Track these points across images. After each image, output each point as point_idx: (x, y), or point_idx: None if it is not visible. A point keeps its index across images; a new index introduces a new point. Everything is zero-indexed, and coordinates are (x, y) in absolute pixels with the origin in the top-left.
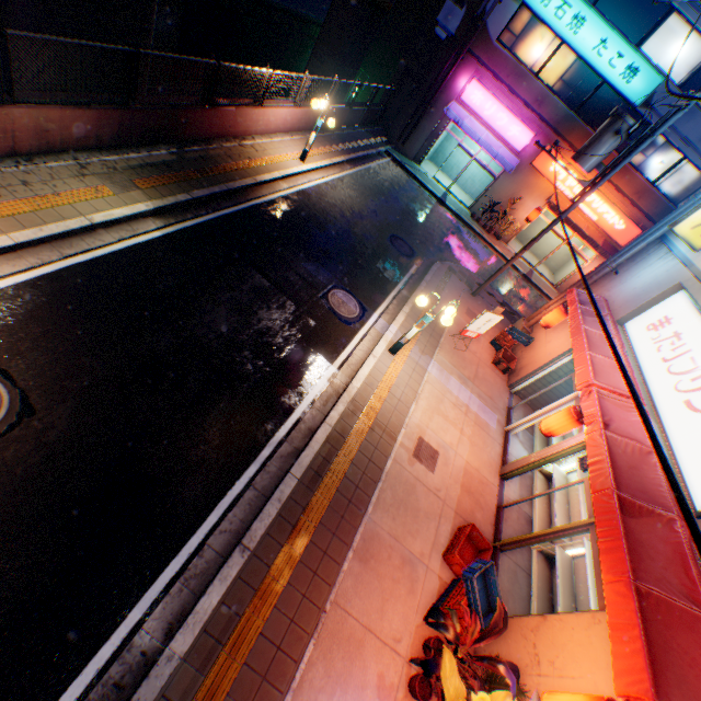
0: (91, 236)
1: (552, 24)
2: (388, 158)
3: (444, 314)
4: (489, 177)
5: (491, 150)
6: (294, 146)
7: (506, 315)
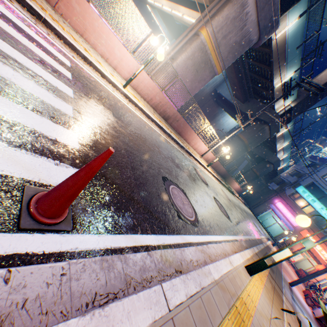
0: (223, 186)
1: (305, 198)
2: (249, 209)
3: None
4: (280, 231)
5: (284, 221)
6: (235, 192)
7: None
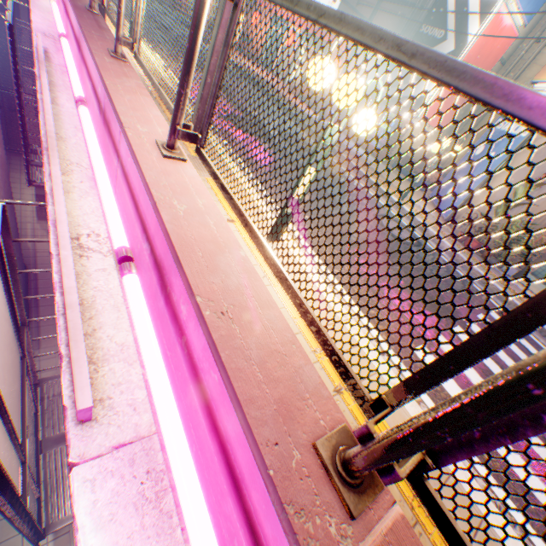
0: None
1: None
2: None
3: None
4: None
5: None
6: None
7: None
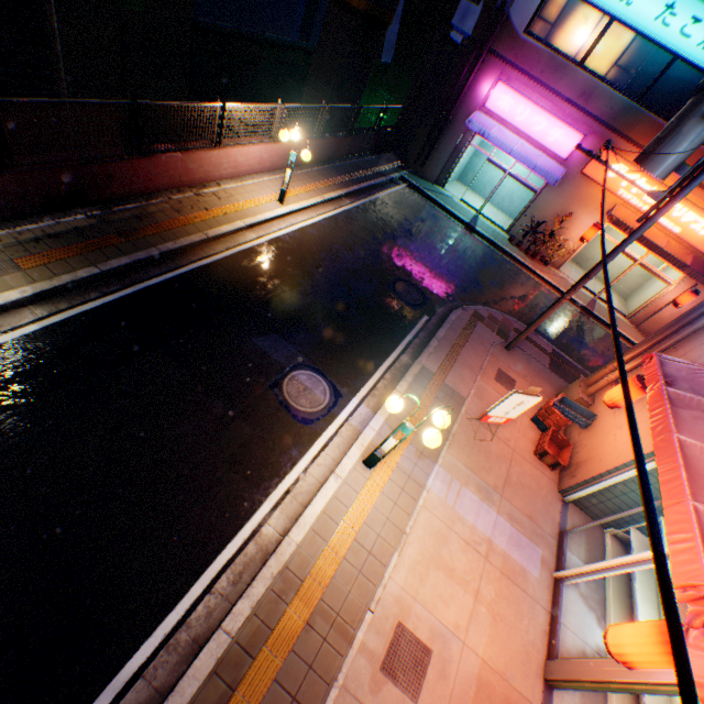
0: None
1: None
2: (403, 184)
3: (461, 385)
4: (530, 192)
5: (527, 161)
6: (274, 186)
7: (557, 371)
